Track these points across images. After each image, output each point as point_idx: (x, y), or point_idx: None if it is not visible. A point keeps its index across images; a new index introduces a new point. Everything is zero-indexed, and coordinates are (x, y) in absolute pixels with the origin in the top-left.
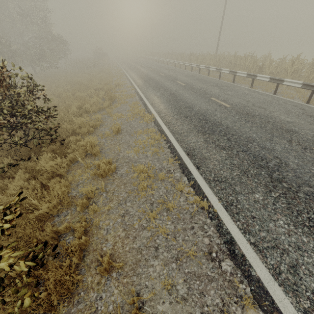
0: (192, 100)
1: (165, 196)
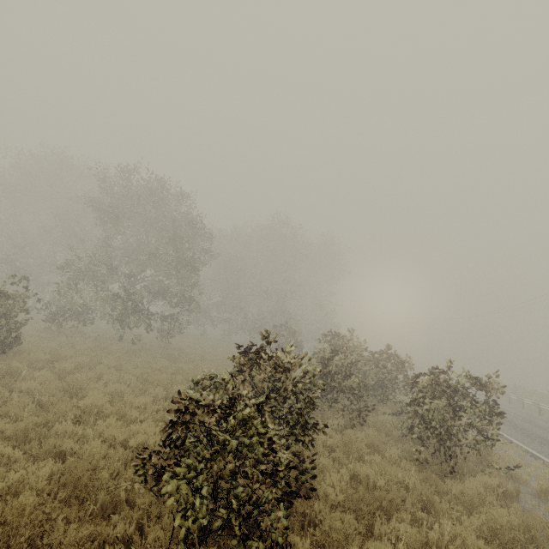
0: (543, 434)
1: (546, 474)
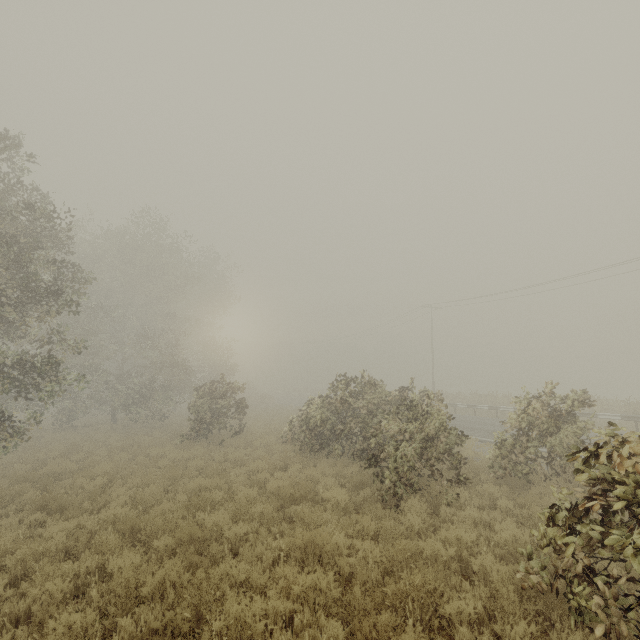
0: (488, 427)
1: None
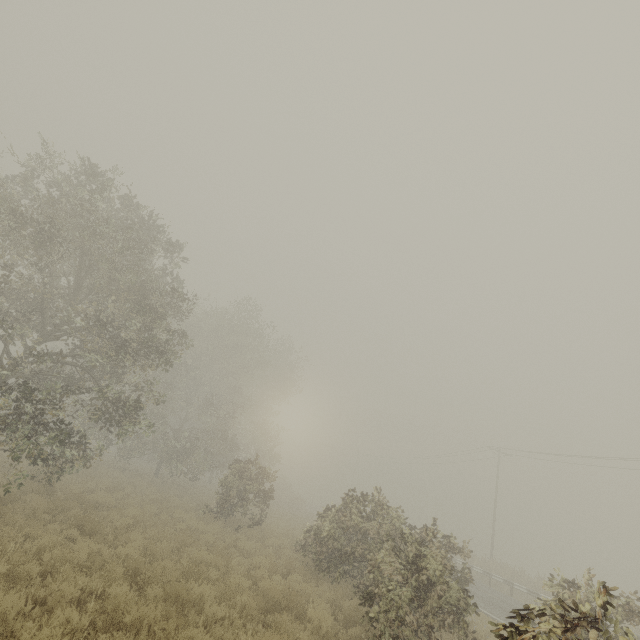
0: None
1: None
